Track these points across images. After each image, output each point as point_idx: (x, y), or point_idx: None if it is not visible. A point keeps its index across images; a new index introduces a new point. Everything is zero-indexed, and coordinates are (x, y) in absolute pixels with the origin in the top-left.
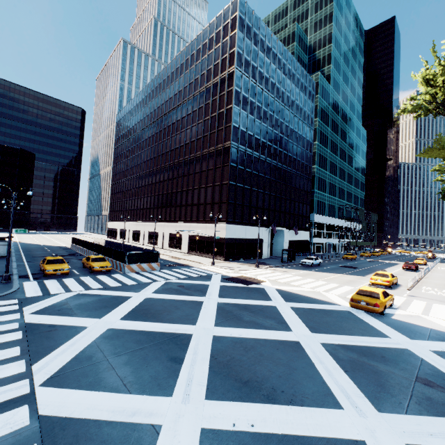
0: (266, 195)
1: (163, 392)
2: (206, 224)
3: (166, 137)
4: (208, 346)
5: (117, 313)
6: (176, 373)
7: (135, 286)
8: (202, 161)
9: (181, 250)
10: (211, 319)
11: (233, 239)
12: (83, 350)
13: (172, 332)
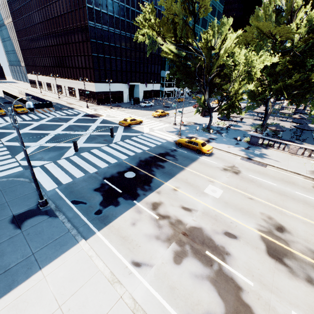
0: (123, 61)
1: (35, 142)
2: (85, 82)
3: (46, 3)
4: (53, 135)
5: (27, 128)
6: (40, 140)
7: (38, 120)
8: (75, 34)
9: (76, 98)
10: (61, 129)
11: (102, 92)
12: (14, 137)
13: (45, 133)
